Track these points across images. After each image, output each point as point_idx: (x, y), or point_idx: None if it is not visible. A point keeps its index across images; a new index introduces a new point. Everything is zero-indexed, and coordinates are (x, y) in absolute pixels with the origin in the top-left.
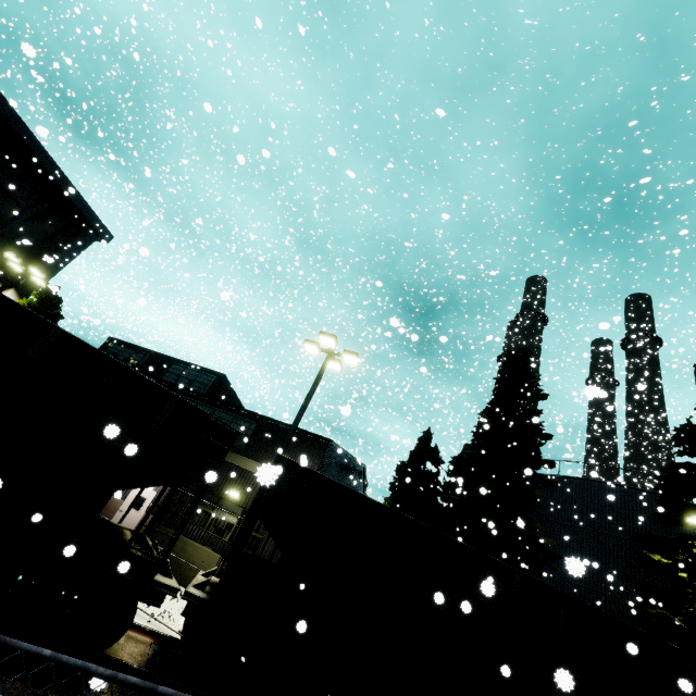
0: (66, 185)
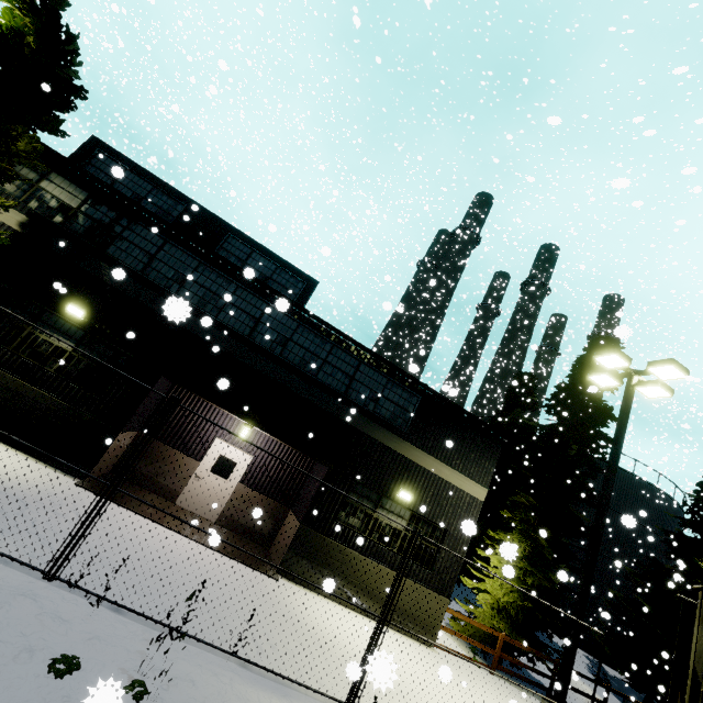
0: None
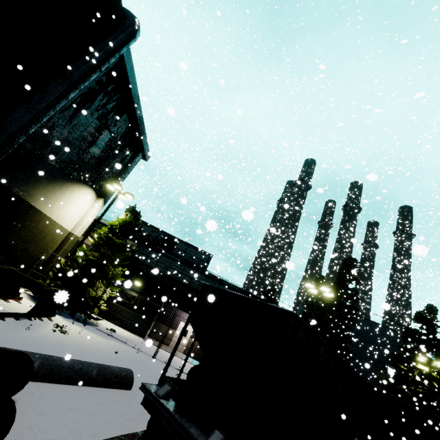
0: (142, 130)
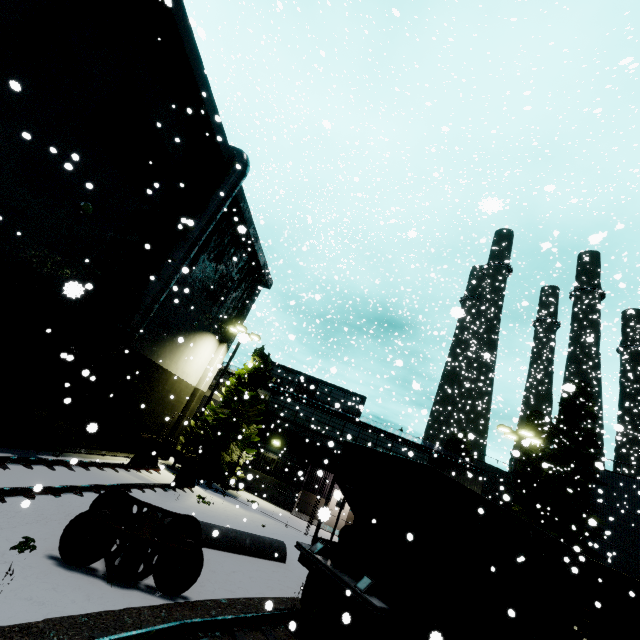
0: (261, 257)
